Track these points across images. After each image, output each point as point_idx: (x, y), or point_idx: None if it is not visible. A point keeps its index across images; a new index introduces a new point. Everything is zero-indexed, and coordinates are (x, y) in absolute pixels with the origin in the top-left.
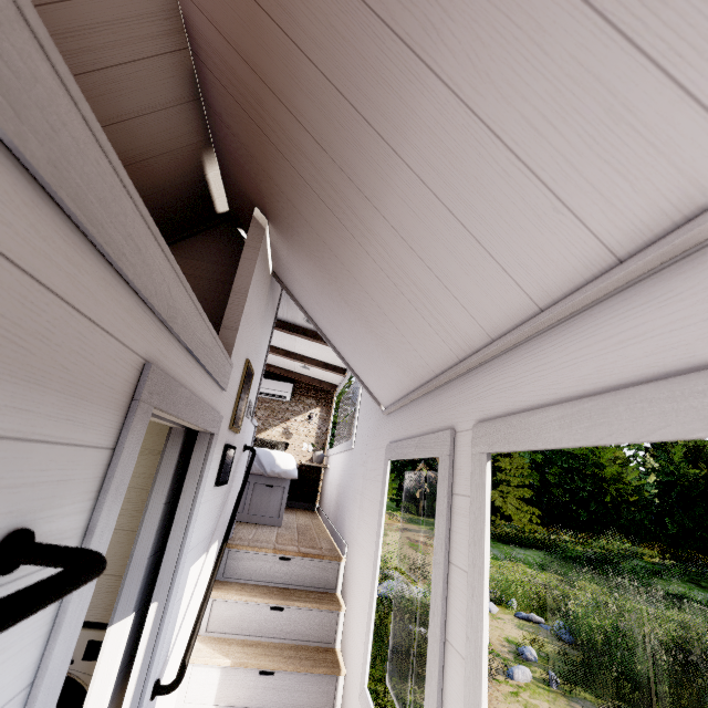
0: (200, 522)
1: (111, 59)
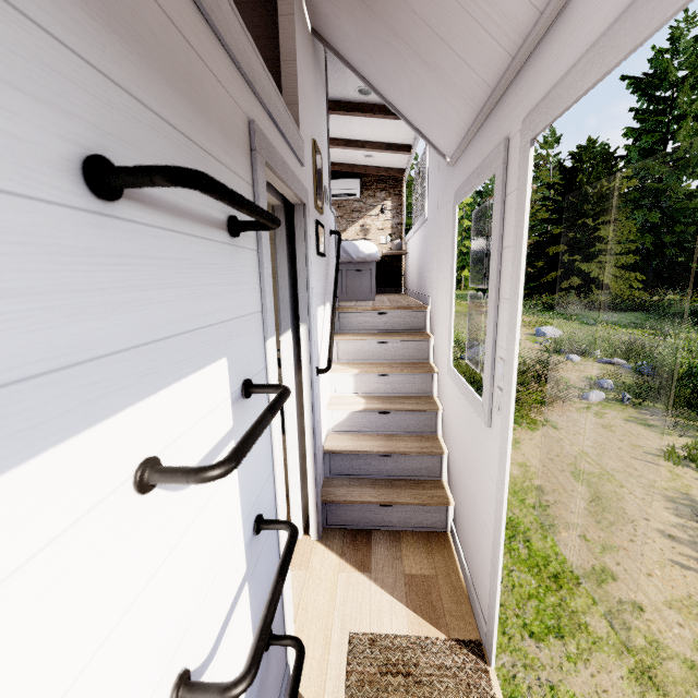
0: (314, 279)
1: None
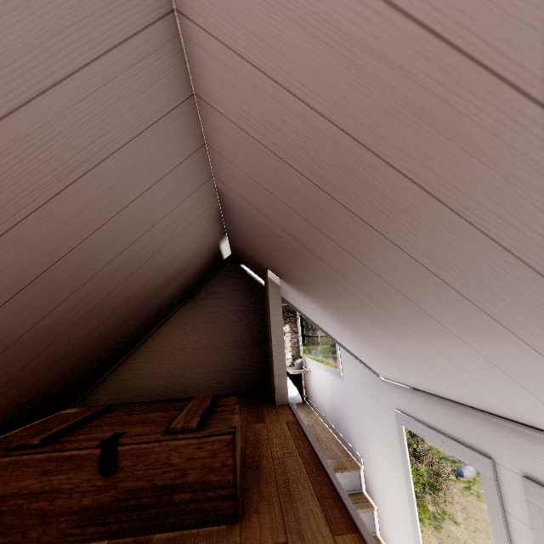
0: None
1: (171, 236)
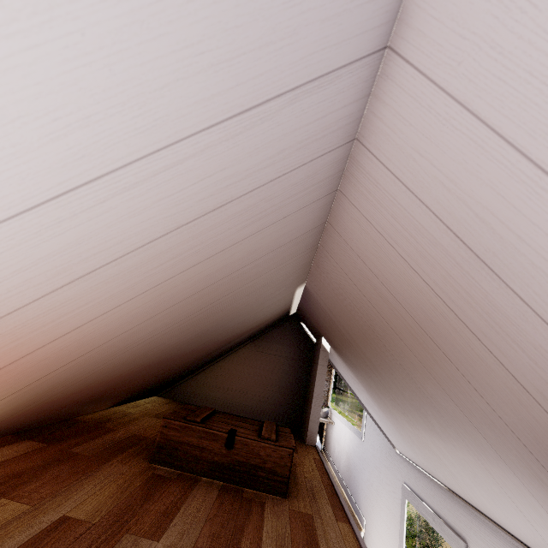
0: None
1: (269, 308)
